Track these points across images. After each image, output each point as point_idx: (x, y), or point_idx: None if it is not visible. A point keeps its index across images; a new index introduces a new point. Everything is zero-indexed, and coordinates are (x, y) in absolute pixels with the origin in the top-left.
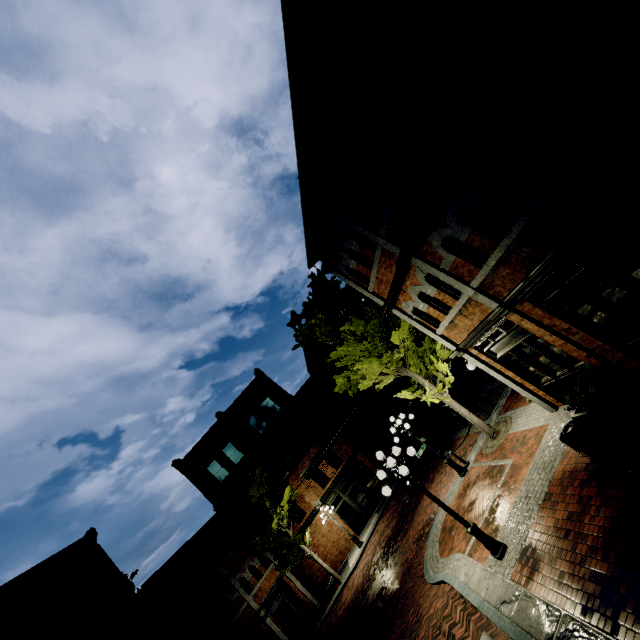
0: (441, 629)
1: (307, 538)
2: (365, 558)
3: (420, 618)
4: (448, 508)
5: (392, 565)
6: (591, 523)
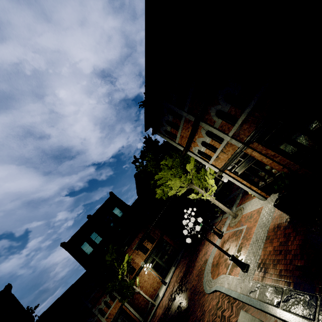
0: (217, 314)
1: (137, 282)
2: (168, 290)
3: (204, 312)
4: (220, 247)
5: (185, 290)
6: (292, 244)
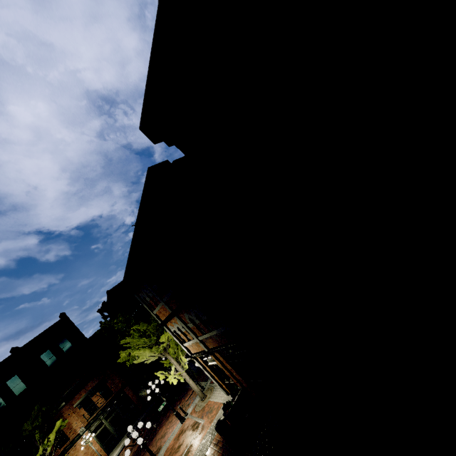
0: None
1: None
2: None
3: None
4: None
5: None
6: None
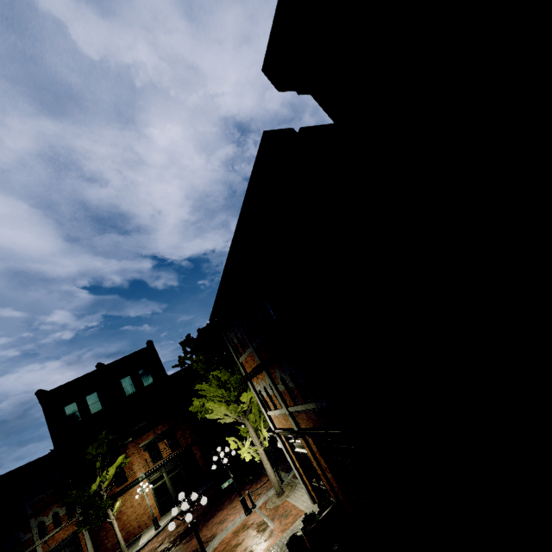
0: None
1: (116, 506)
2: (154, 543)
3: None
4: None
5: None
6: None
